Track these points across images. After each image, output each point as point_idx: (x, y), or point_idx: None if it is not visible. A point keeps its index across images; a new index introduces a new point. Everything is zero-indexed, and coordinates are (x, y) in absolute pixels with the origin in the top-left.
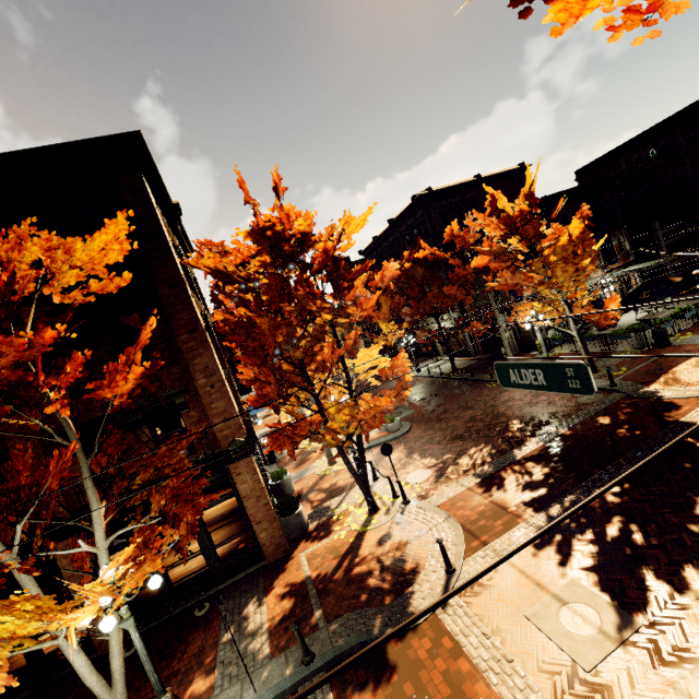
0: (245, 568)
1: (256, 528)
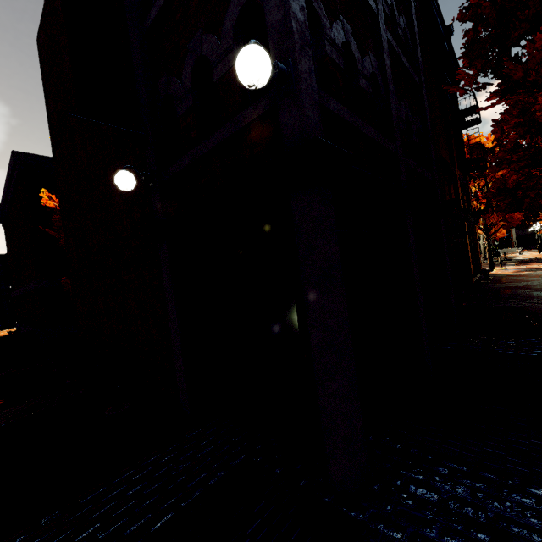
0: (477, 274)
1: (479, 257)
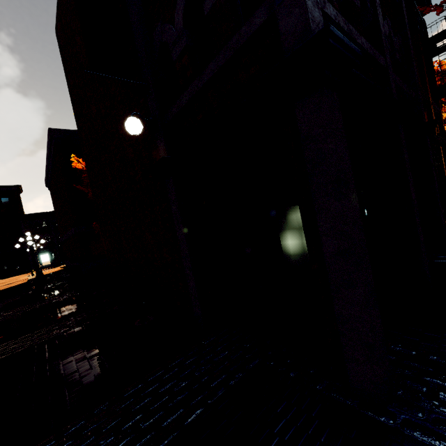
0: None
1: None
